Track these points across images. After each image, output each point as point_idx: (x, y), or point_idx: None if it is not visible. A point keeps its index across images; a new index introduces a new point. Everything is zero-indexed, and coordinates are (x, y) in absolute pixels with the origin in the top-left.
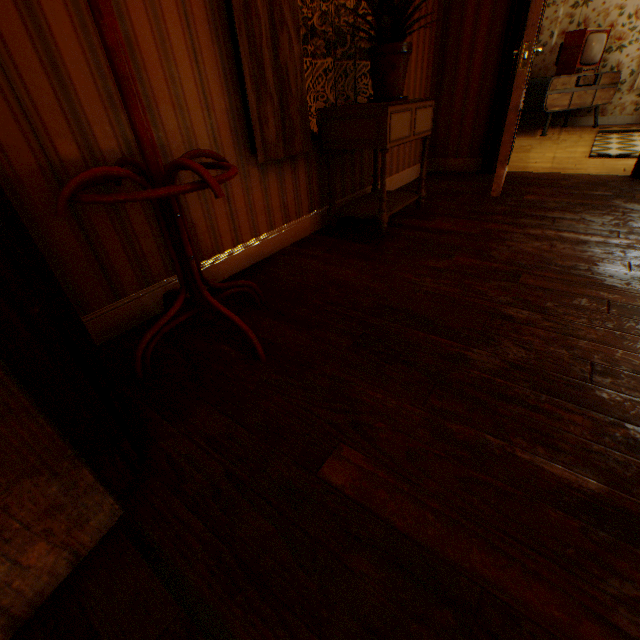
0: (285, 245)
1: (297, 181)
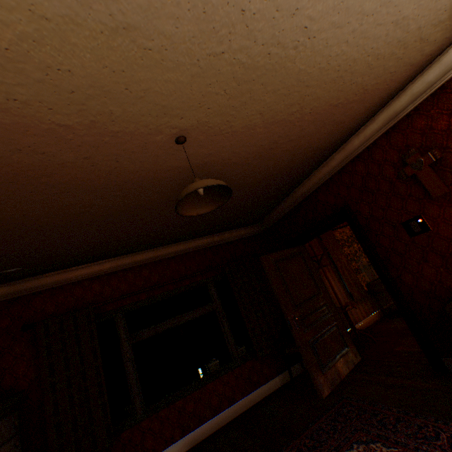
0: (370, 323)
1: (366, 303)
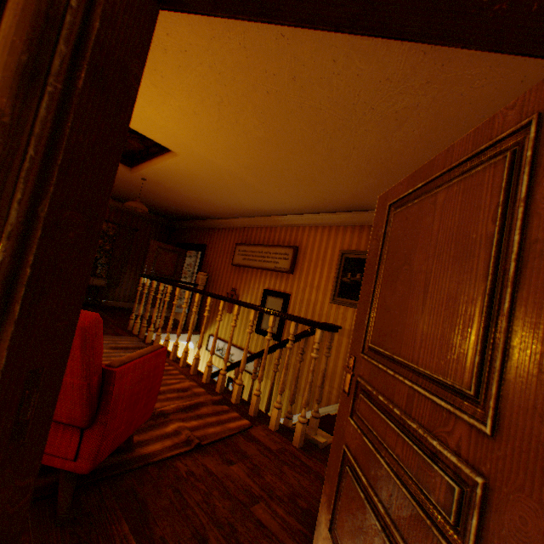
0: None
1: None
